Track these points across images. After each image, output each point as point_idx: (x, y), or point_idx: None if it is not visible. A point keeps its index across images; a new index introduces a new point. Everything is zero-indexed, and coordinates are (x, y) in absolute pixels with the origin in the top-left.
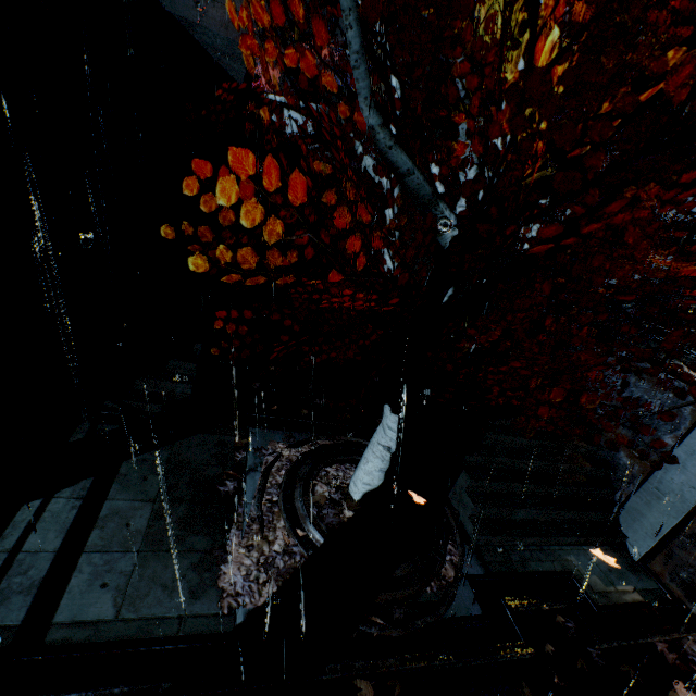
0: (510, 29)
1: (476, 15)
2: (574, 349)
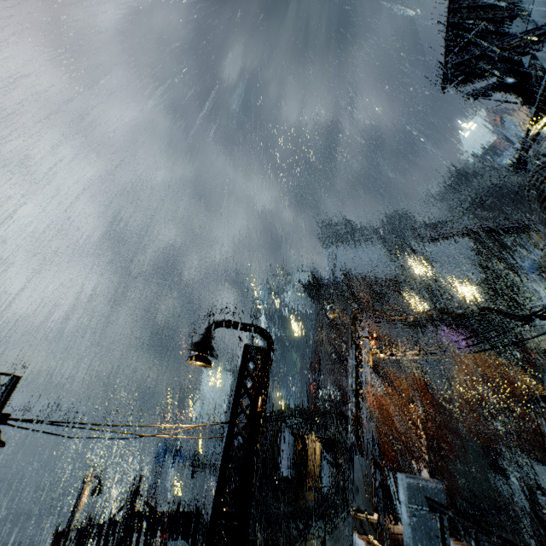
0: (466, 399)
1: (455, 395)
2: (515, 512)
